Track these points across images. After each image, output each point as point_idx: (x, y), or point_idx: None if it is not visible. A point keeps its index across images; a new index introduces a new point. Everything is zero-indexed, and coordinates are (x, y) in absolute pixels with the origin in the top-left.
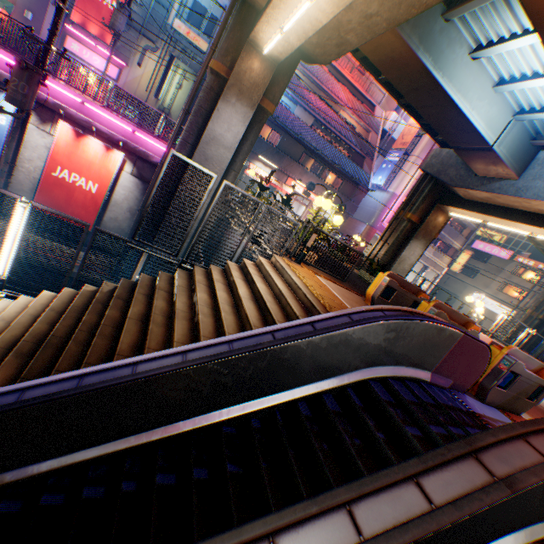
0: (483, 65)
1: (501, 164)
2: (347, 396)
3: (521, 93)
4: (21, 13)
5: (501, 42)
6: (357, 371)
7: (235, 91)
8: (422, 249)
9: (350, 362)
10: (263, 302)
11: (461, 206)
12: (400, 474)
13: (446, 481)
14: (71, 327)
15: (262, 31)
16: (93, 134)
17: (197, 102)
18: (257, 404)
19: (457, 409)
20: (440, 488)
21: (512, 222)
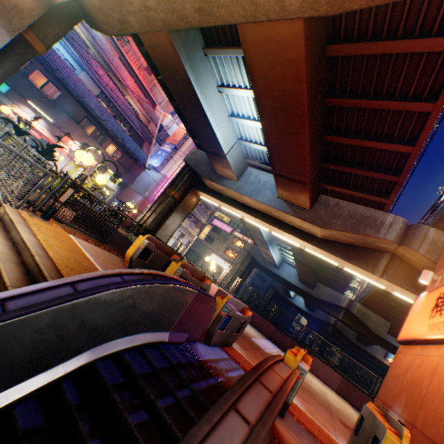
0: (224, 99)
1: (231, 169)
2: (60, 394)
3: (242, 127)
4: None
5: (234, 88)
6: (81, 354)
7: None
8: (181, 220)
9: (70, 346)
10: None
11: (208, 193)
12: None
13: None
14: None
15: None
16: None
17: None
18: None
19: (189, 363)
20: None
21: (234, 208)
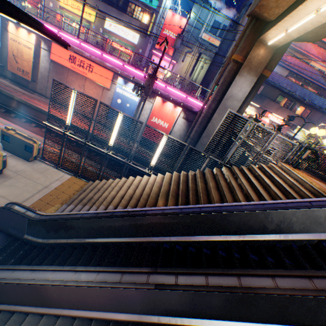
0: None
1: None
2: None
3: None
4: (137, 50)
5: None
6: None
7: (246, 69)
8: None
9: None
10: (282, 187)
11: None
12: None
13: None
14: (185, 188)
15: (270, 34)
16: (168, 101)
17: (223, 78)
18: (297, 236)
19: None
20: None
21: None
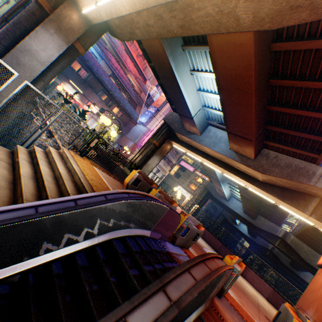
0: (194, 79)
1: (196, 127)
2: (95, 253)
3: (206, 98)
4: None
5: (202, 72)
6: (106, 233)
7: (55, 25)
8: (158, 160)
9: (101, 228)
10: (42, 181)
11: (178, 143)
12: (114, 319)
13: (144, 313)
14: None
15: None
16: None
17: (18, 17)
18: (9, 271)
19: (161, 251)
20: (140, 320)
21: (196, 154)
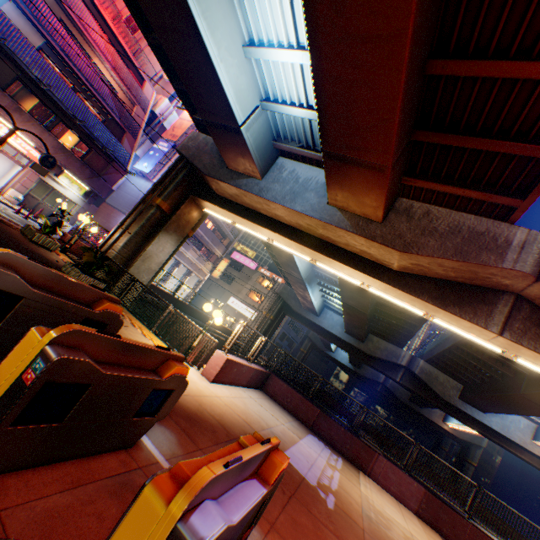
0: (235, 4)
1: (250, 156)
2: None
3: (269, 73)
4: None
5: None
6: None
7: None
8: (174, 246)
9: None
10: None
11: (215, 202)
12: None
13: None
14: None
15: None
16: None
17: None
18: None
19: None
20: None
21: (256, 224)
